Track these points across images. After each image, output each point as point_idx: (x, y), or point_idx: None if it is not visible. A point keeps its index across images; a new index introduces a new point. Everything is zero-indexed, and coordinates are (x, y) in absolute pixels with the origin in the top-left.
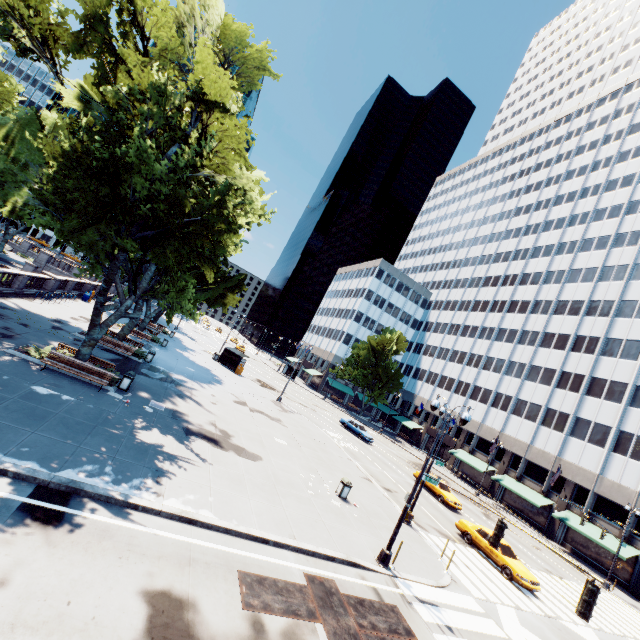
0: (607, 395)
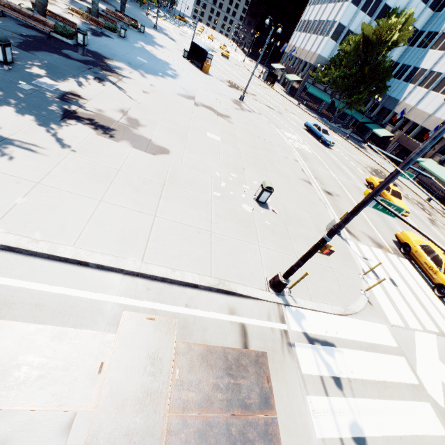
0: None
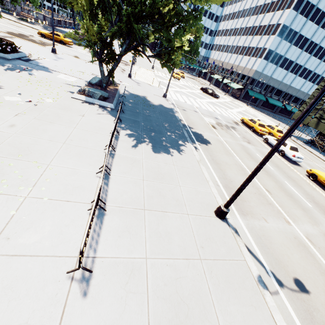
0: (259, 33)
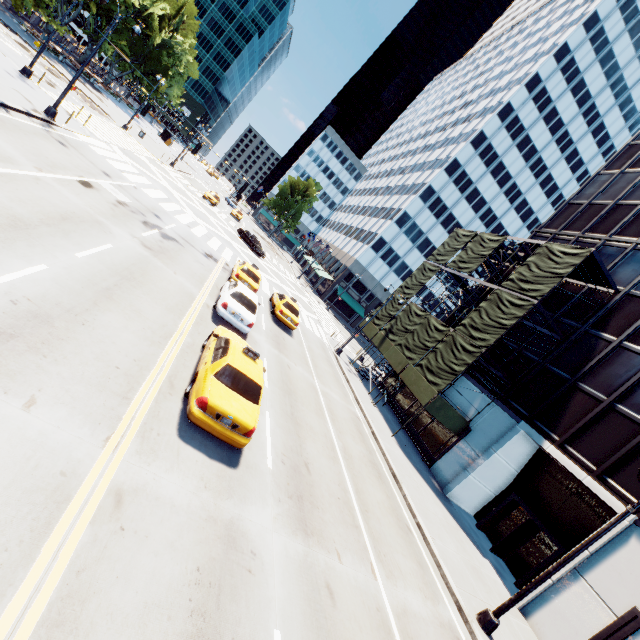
0: (379, 215)
